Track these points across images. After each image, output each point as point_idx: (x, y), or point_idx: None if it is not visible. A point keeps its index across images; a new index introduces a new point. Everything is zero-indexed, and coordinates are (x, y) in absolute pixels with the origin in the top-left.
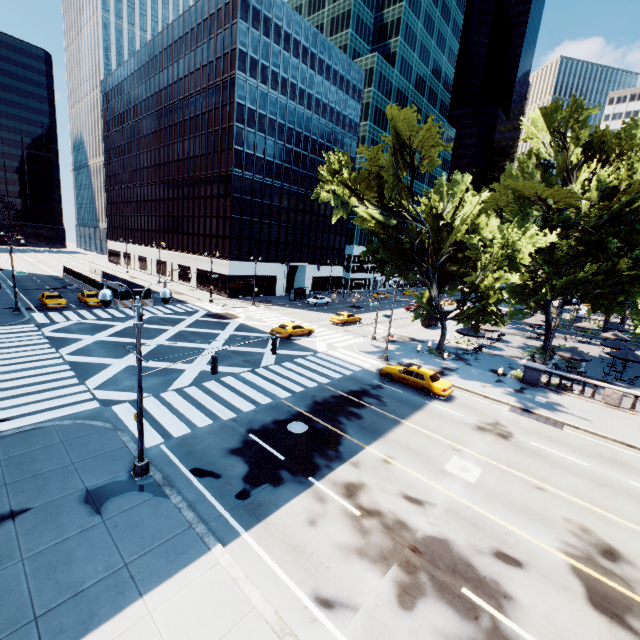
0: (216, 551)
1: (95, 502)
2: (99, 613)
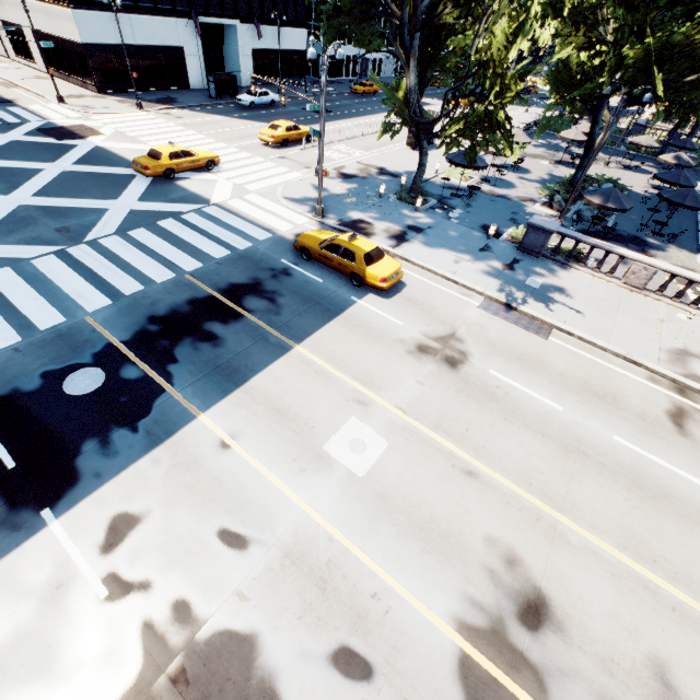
0: None
1: None
2: None
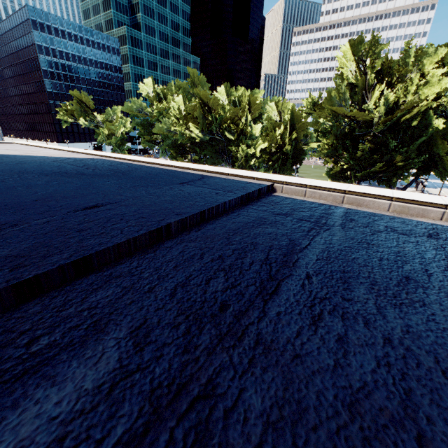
0: None
1: None
2: None
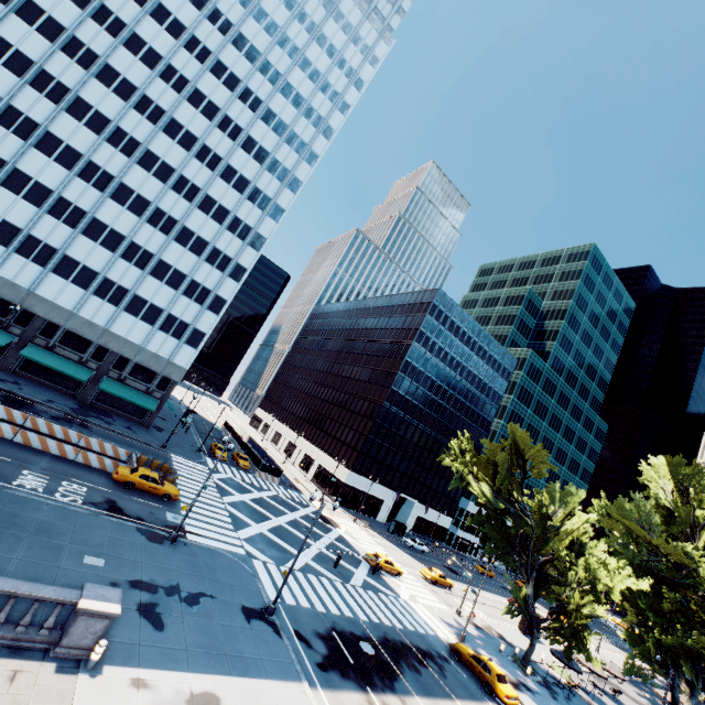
0: (305, 684)
1: (247, 615)
2: (250, 672)
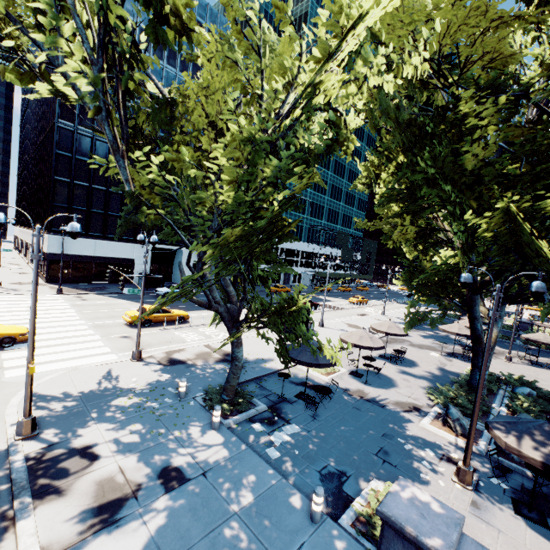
0: None
1: None
2: None
